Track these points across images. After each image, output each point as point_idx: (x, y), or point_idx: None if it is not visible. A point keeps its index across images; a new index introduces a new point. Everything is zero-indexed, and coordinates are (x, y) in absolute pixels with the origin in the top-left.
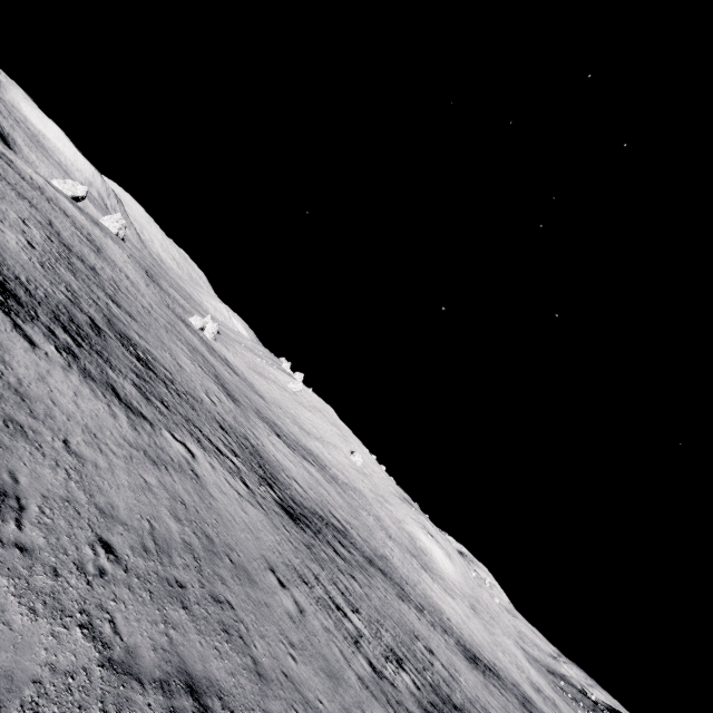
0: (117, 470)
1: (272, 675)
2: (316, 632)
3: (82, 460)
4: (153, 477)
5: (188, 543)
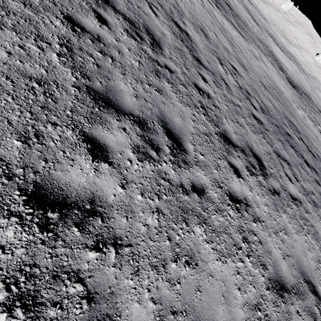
0: (251, 60)
1: (302, 128)
2: (309, 124)
3: (245, 55)
4: (257, 63)
5: (274, 87)
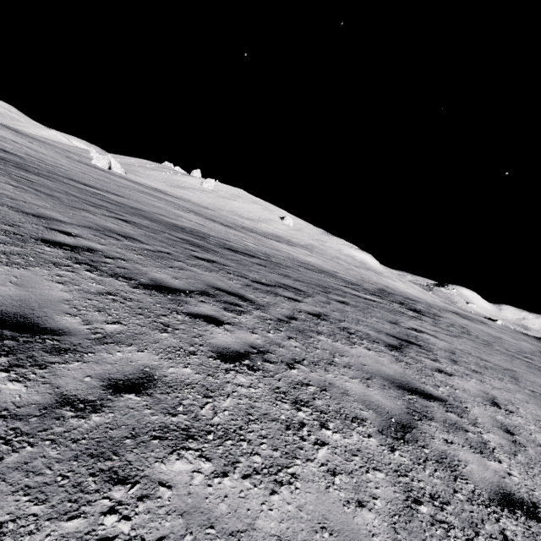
0: None
1: None
2: None
3: None
4: None
5: None
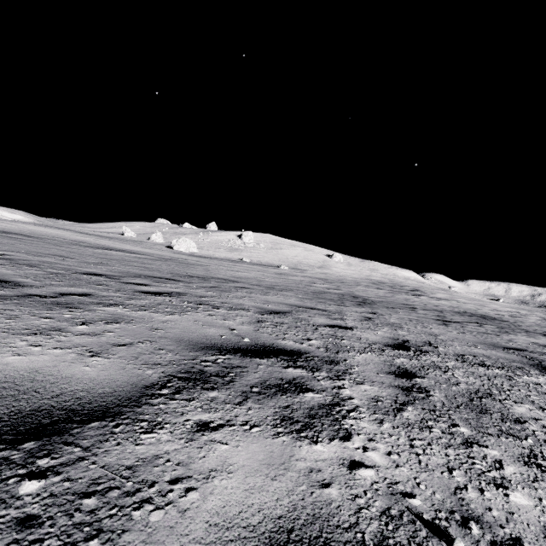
0: None
1: None
2: None
3: None
4: None
5: None
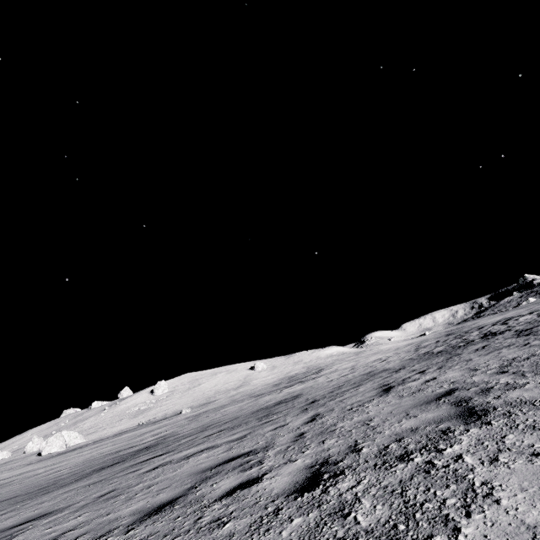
0: None
1: None
2: None
3: None
4: None
5: None
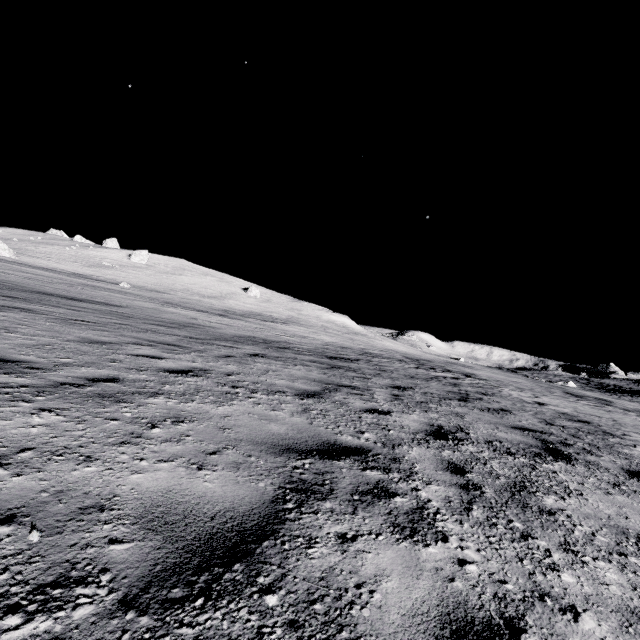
0: None
1: None
2: None
3: None
4: None
5: None
